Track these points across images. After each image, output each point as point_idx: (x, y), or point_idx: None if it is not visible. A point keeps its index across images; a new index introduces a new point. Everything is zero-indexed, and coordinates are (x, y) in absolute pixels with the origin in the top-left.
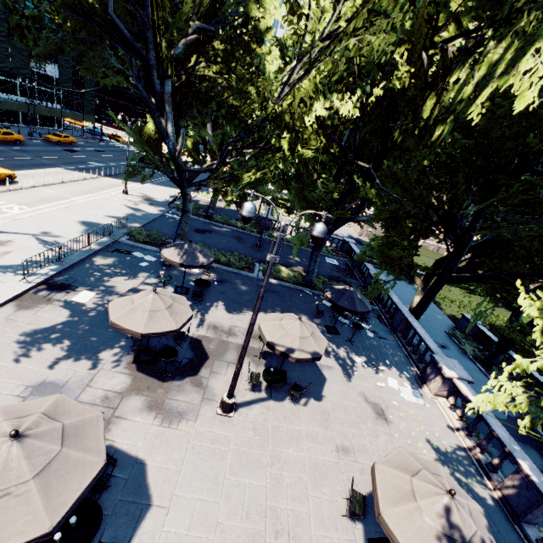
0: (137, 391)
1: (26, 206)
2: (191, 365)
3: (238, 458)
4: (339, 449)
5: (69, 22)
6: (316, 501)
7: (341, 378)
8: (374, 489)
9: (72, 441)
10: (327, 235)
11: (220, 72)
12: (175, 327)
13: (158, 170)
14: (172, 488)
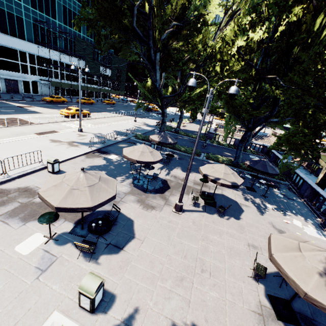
0: (133, 194)
1: (93, 124)
2: (160, 189)
3: (182, 232)
4: (250, 245)
5: (117, 35)
6: (230, 264)
7: (255, 212)
8: (269, 246)
9: (103, 182)
10: (249, 132)
11: (184, 47)
12: (153, 160)
13: (151, 102)
14: (145, 234)
